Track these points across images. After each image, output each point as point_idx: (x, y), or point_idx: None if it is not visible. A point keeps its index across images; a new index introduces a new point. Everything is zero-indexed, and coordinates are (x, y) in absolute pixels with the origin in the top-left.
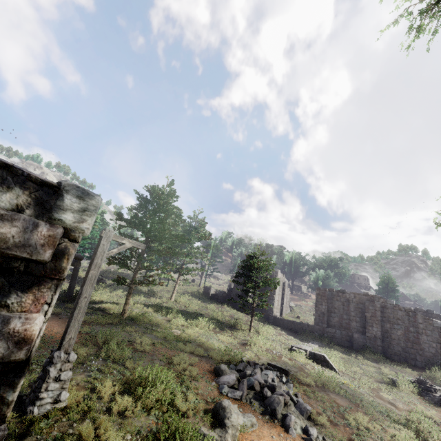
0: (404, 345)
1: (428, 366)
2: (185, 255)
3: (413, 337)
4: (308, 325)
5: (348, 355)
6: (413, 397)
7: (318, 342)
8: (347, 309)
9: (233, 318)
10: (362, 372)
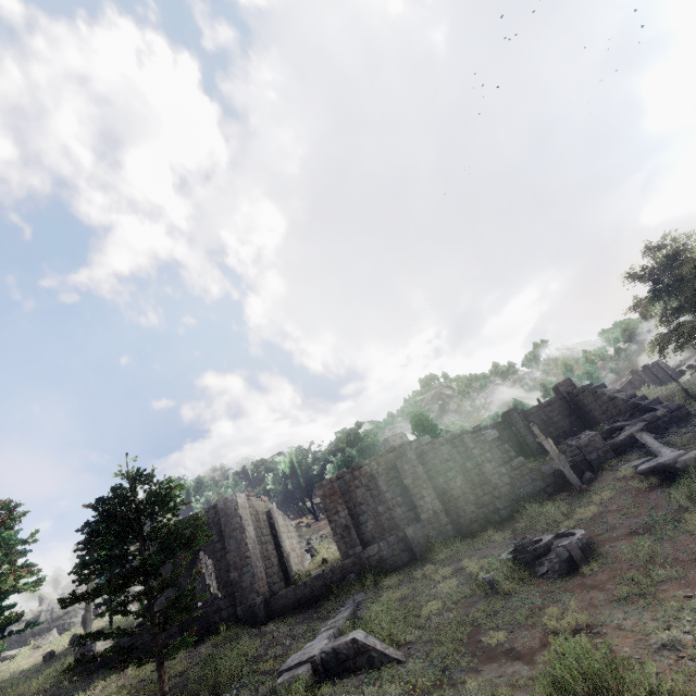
0: (474, 498)
1: (516, 508)
2: (2, 596)
3: (477, 477)
4: (333, 570)
5: (412, 582)
6: (530, 591)
7: (358, 596)
8: (378, 492)
9: (140, 694)
10: (440, 607)
